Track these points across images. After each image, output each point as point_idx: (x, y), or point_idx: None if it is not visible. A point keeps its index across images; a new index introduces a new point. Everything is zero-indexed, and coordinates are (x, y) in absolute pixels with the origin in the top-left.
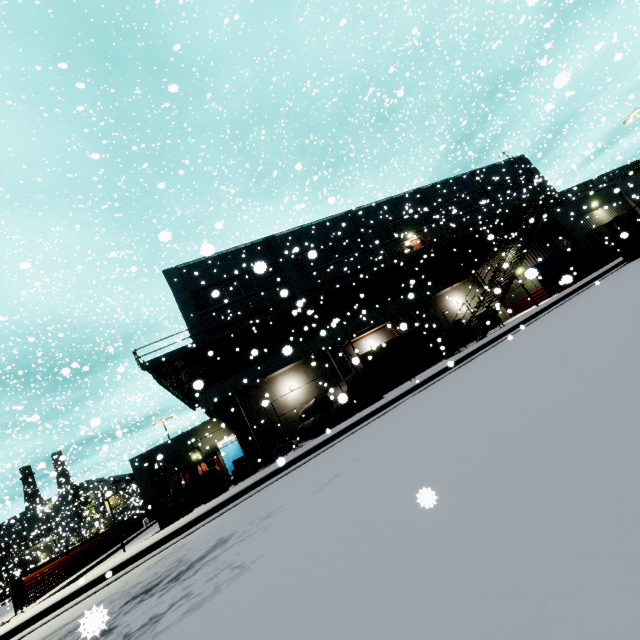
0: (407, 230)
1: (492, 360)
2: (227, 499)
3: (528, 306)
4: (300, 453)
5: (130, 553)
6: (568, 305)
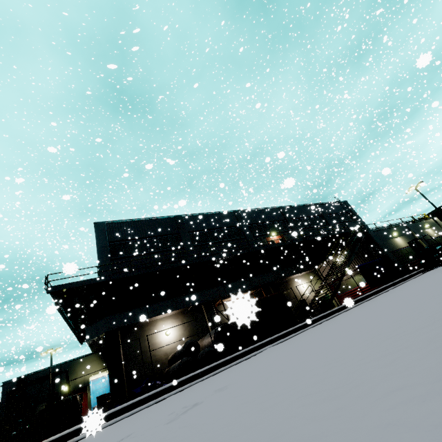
0: (272, 230)
1: (345, 318)
2: (71, 431)
3: (353, 297)
4: (161, 388)
5: None
6: (393, 290)
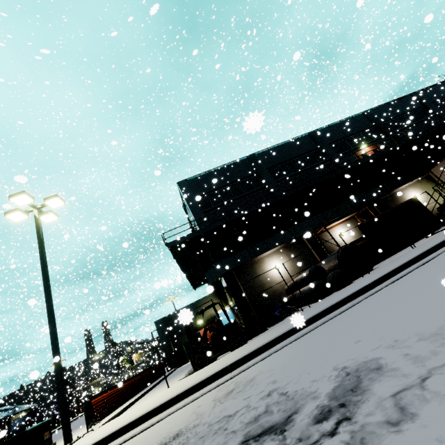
0: (360, 143)
1: None
2: (271, 341)
3: None
4: (336, 301)
5: (180, 387)
6: None
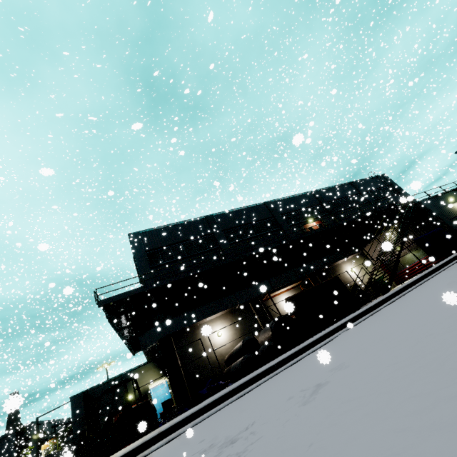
0: (308, 217)
1: (434, 287)
2: (161, 432)
3: (411, 276)
4: (239, 383)
5: None
6: None
